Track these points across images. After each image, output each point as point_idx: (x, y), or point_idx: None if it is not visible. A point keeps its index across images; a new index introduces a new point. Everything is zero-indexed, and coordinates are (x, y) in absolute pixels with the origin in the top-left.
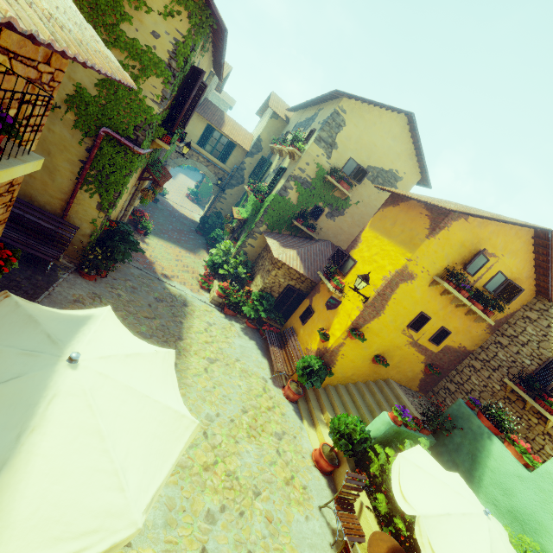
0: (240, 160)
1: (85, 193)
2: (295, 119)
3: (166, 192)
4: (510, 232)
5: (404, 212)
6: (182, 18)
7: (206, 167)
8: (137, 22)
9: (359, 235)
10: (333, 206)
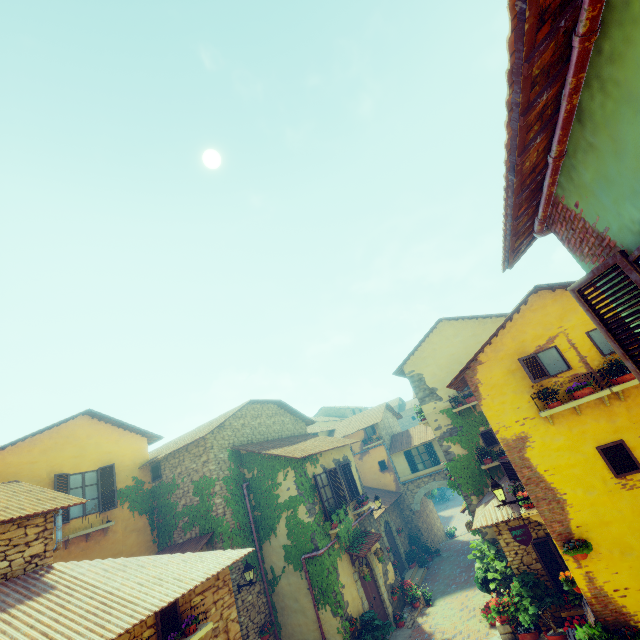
0: None
1: (323, 610)
2: None
3: (451, 530)
4: (528, 318)
5: None
6: (290, 471)
7: (434, 481)
8: (281, 492)
9: None
10: None
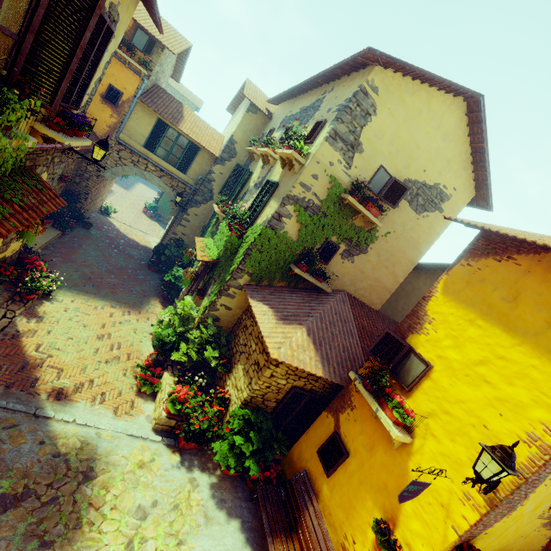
0: (207, 168)
1: None
2: (281, 113)
3: (111, 209)
4: None
5: (537, 276)
6: None
7: (160, 178)
8: None
9: (423, 306)
10: (351, 240)
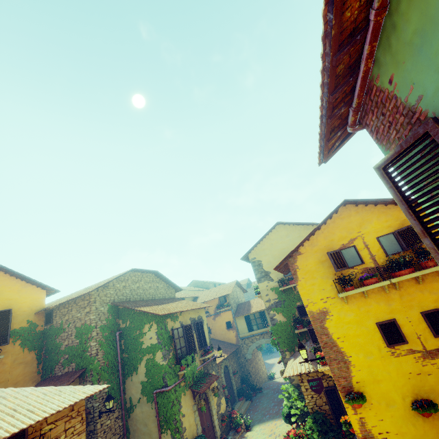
0: None
1: (165, 434)
2: None
3: (272, 374)
4: (337, 223)
5: None
6: (154, 324)
7: (263, 338)
8: (145, 340)
9: None
10: None
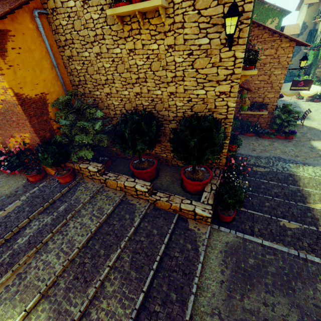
0: None
1: None
2: None
3: None
4: None
5: None
6: (276, 20)
7: None
8: None
9: None
10: None
